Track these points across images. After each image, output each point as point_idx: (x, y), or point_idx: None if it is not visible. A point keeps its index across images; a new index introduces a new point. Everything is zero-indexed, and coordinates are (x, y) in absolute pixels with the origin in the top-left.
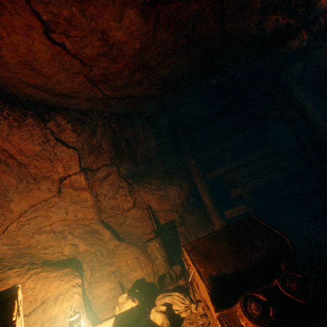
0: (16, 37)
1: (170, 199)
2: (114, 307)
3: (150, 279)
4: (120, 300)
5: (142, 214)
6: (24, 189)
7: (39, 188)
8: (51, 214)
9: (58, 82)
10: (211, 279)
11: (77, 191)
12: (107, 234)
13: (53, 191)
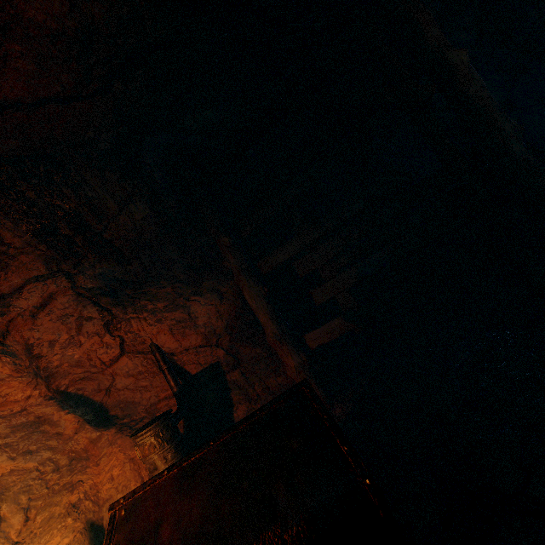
0: None
1: (199, 324)
2: None
3: None
4: None
5: (146, 365)
6: None
7: None
8: None
9: None
10: None
11: None
12: (69, 421)
13: None
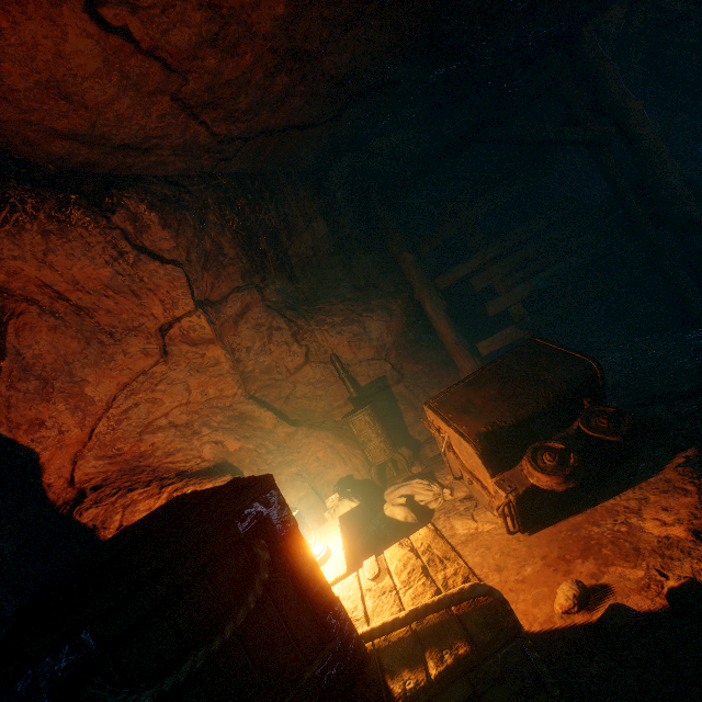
0: (29, 26)
1: (373, 338)
2: (314, 521)
3: (362, 475)
4: (330, 504)
5: (325, 374)
6: (99, 357)
7: (126, 353)
8: (161, 396)
9: (118, 118)
10: (480, 437)
11: (199, 347)
12: (268, 417)
13: (154, 354)
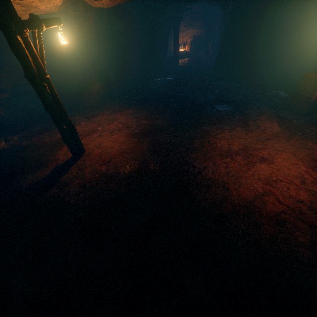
0: None
1: None
2: None
3: None
4: None
5: None
6: None
7: None
8: None
9: None
10: None
11: None
12: None
13: None
